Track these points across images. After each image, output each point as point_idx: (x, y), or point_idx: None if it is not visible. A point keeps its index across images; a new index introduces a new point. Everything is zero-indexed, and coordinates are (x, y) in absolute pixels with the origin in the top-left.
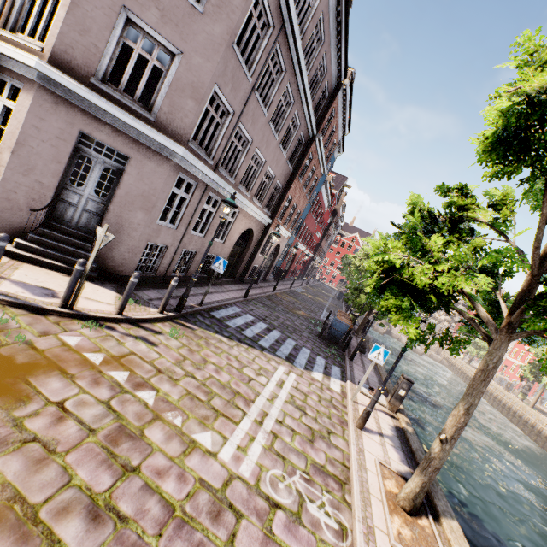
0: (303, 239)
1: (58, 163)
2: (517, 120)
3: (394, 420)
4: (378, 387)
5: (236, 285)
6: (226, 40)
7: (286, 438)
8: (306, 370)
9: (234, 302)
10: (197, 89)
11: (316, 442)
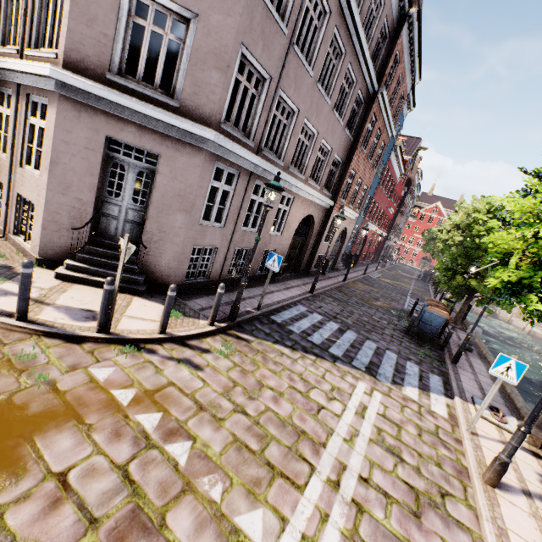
0: (374, 218)
1: (91, 176)
2: None
3: (541, 461)
4: (518, 427)
5: (300, 278)
6: None
7: (377, 513)
8: (394, 385)
9: (298, 300)
10: (220, 56)
11: (425, 516)
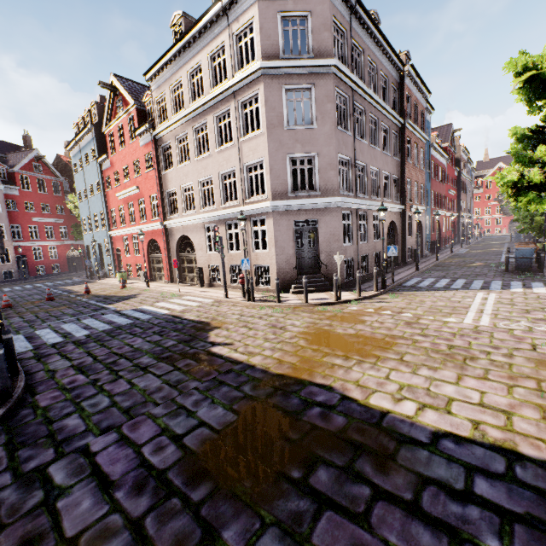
0: (438, 205)
1: (291, 241)
2: (531, 86)
3: None
4: None
5: (403, 267)
6: (333, 129)
7: (505, 314)
8: (503, 290)
9: (412, 276)
10: (331, 164)
11: (531, 312)
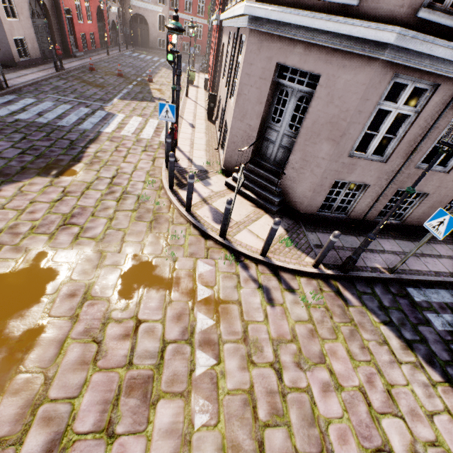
0: None
1: (260, 104)
2: None
3: None
4: None
5: None
6: None
7: None
8: None
9: None
10: None
11: None
